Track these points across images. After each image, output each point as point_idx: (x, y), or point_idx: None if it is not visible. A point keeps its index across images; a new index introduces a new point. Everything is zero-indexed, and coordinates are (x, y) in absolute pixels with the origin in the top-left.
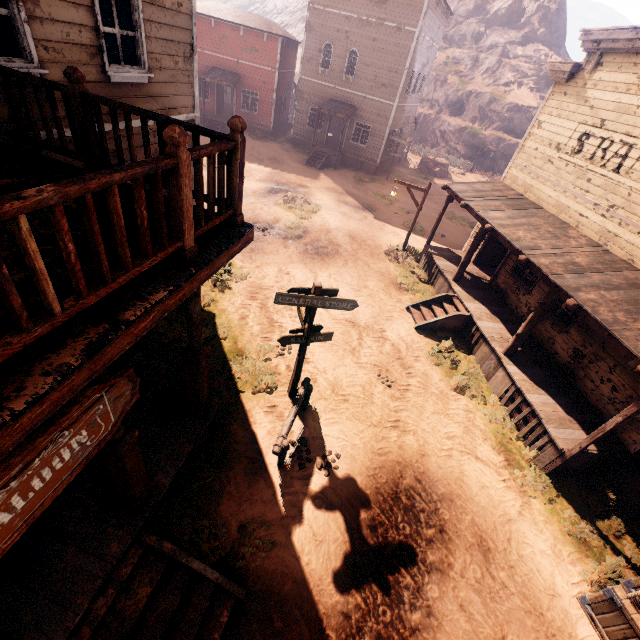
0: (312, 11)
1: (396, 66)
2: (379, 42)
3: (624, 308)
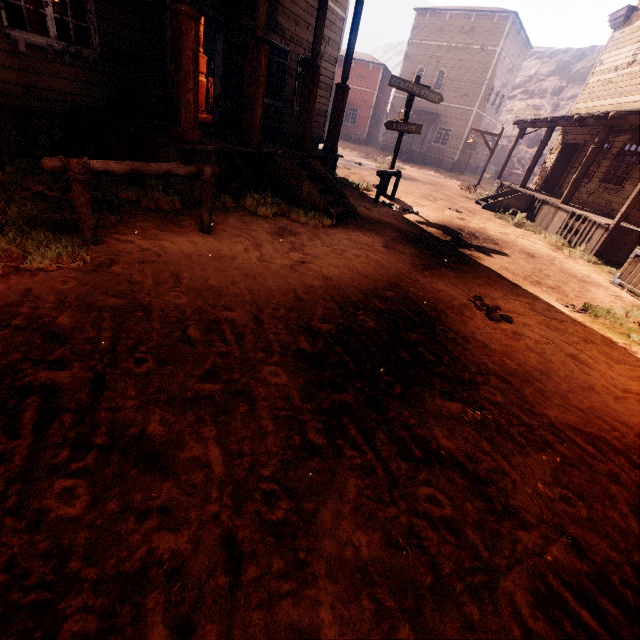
0: (411, 45)
1: (478, 79)
2: (464, 62)
3: None
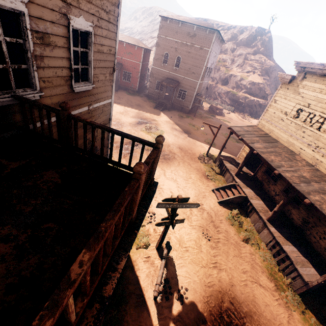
0: (159, 38)
1: (199, 65)
2: (191, 53)
3: None
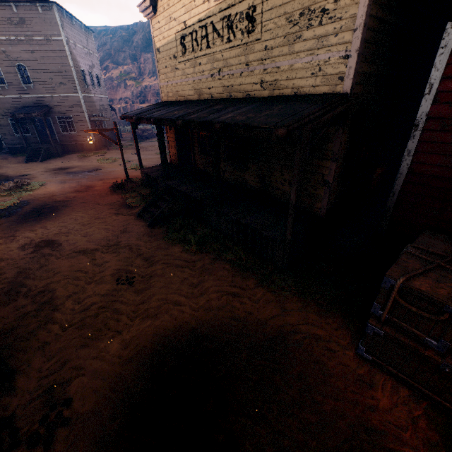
0: None
1: (63, 67)
2: (38, 53)
3: (252, 111)
